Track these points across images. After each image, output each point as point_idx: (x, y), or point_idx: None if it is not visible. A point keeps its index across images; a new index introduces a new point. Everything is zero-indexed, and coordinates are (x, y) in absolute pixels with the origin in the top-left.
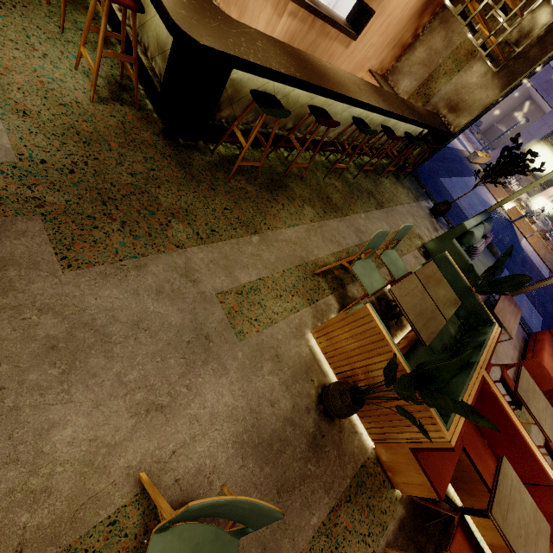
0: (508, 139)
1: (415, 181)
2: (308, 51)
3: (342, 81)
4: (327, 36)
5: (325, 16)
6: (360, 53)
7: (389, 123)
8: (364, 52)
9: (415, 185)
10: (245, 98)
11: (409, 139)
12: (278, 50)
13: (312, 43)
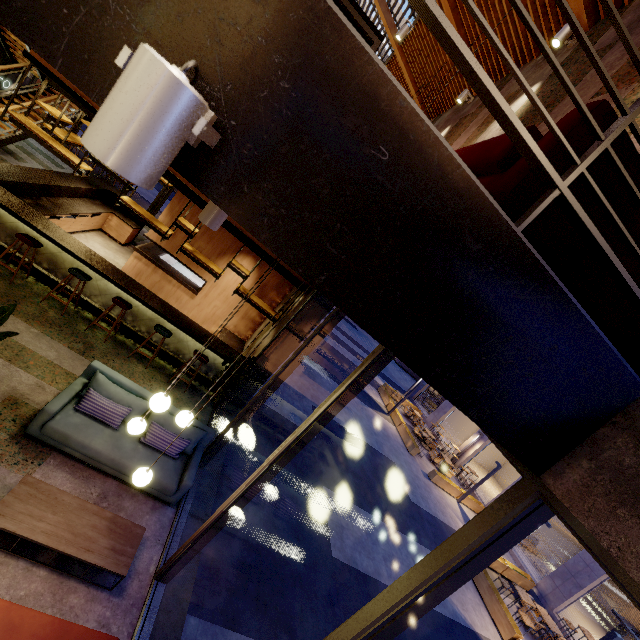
0: (613, 599)
1: (205, 409)
2: (157, 287)
3: (66, 239)
4: (171, 283)
5: (163, 268)
6: (208, 308)
7: (166, 325)
8: (212, 309)
9: (198, 408)
10: (4, 225)
11: (155, 326)
12: (14, 201)
13: (158, 282)
